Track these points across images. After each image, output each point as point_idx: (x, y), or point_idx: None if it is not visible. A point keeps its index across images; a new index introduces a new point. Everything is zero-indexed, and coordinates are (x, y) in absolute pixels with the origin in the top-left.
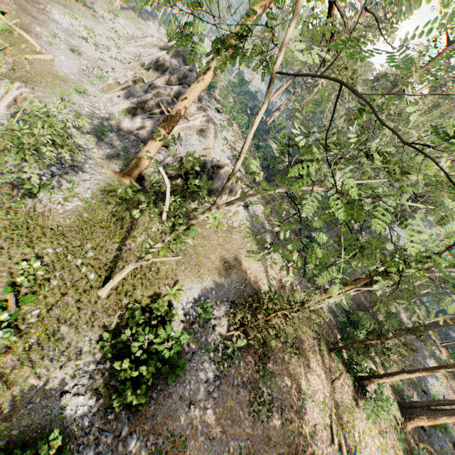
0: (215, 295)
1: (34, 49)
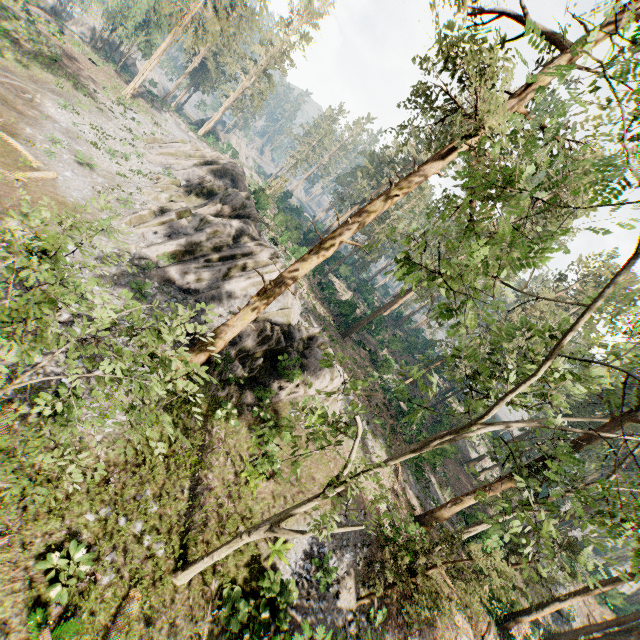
0: (332, 539)
1: (30, 164)
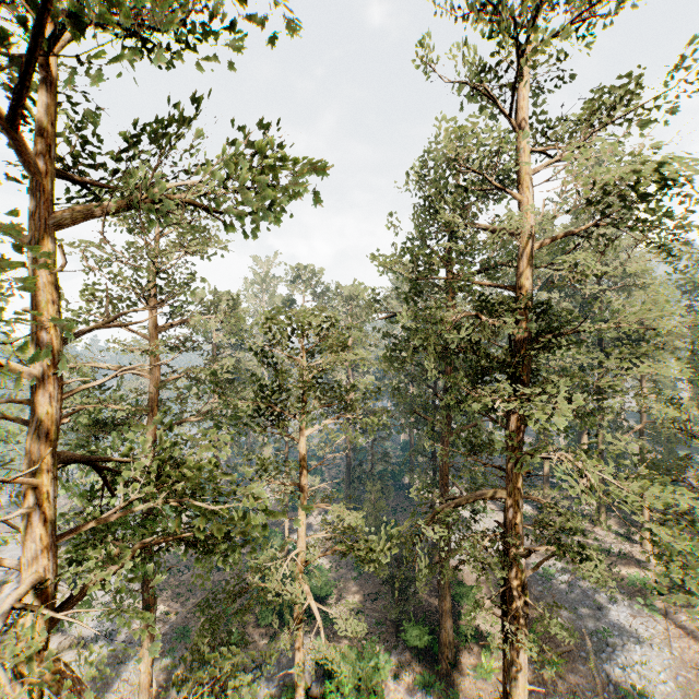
0: None
1: None
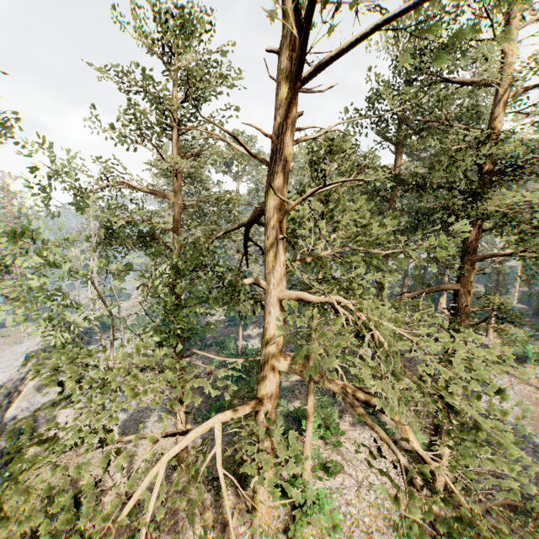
0: None
1: None
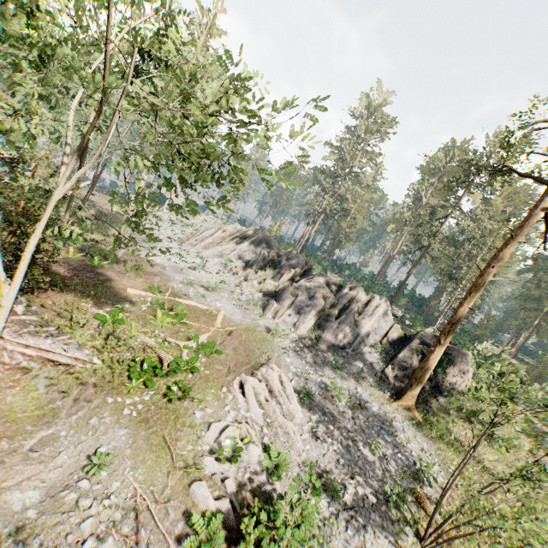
0: None
1: (215, 313)
